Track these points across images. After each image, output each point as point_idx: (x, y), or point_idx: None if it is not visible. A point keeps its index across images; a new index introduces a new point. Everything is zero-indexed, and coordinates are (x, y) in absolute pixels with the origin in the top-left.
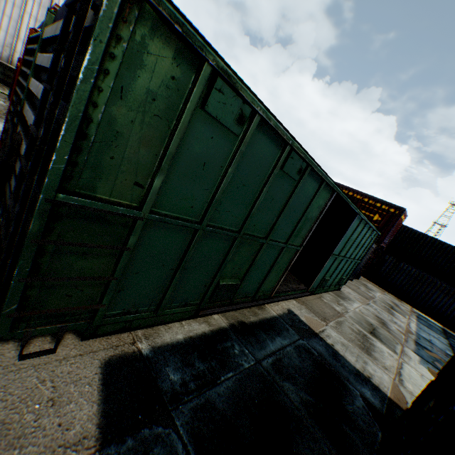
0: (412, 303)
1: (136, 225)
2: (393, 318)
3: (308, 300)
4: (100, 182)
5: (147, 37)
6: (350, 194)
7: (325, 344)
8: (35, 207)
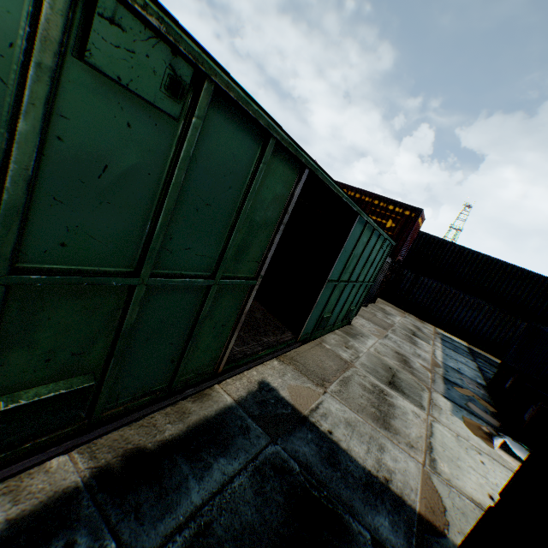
0: (435, 322)
1: None
2: (417, 350)
3: (300, 353)
4: None
5: None
6: (357, 196)
7: (318, 435)
8: None
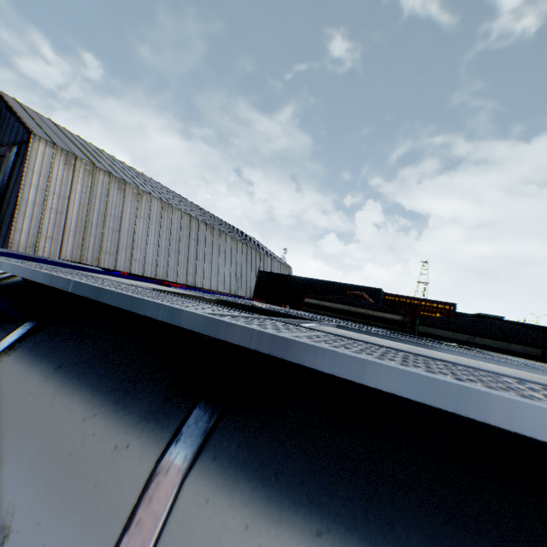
0: None
1: None
2: None
3: None
4: None
5: None
6: (408, 301)
7: None
8: None
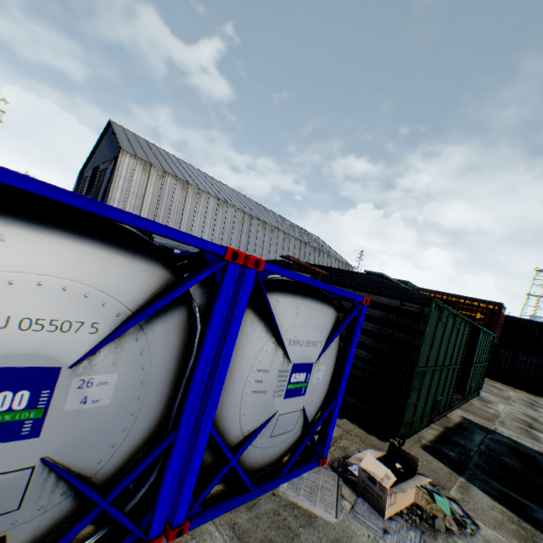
0: None
1: (425, 374)
2: (539, 414)
3: (465, 407)
4: (421, 360)
5: (433, 310)
6: (444, 298)
7: (504, 436)
8: (413, 375)
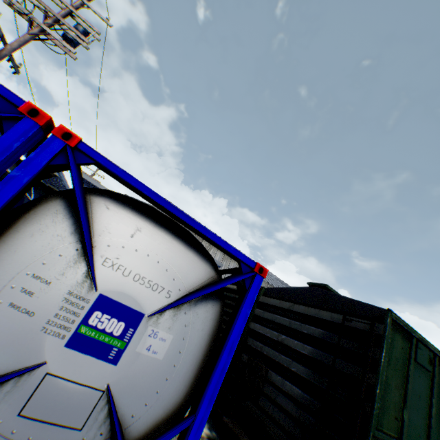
0: None
1: None
2: None
3: None
4: (383, 418)
5: (393, 333)
6: None
7: None
8: None
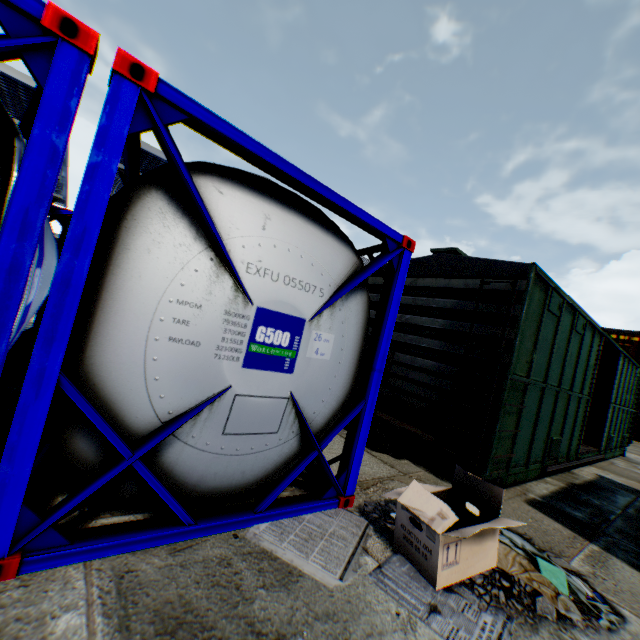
0: None
1: (526, 389)
2: None
3: (602, 466)
4: (517, 364)
5: (533, 287)
6: None
7: None
8: (503, 384)
